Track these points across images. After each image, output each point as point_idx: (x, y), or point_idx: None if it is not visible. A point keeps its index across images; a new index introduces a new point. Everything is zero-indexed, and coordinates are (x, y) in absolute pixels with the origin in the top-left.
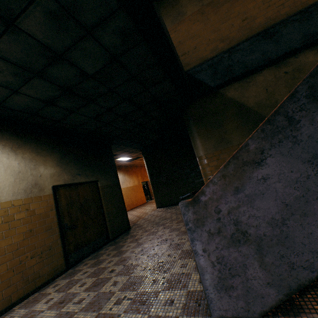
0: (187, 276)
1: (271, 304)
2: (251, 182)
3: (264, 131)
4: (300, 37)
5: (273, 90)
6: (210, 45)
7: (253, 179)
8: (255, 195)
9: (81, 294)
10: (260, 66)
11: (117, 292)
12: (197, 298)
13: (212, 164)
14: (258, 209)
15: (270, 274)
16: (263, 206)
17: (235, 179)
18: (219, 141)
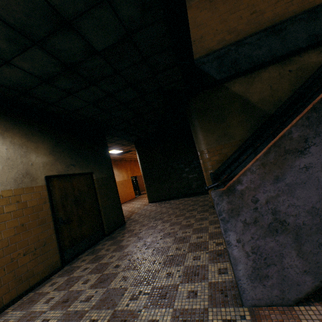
0: (204, 268)
1: (306, 291)
2: (292, 171)
3: (309, 119)
4: (306, 36)
5: (276, 87)
6: (217, 36)
7: (294, 168)
8: (296, 184)
9: (87, 291)
10: (266, 63)
11: (130, 288)
12: (221, 289)
13: (214, 159)
14: (298, 199)
15: (307, 262)
16: (304, 195)
17: (276, 167)
18: (222, 136)
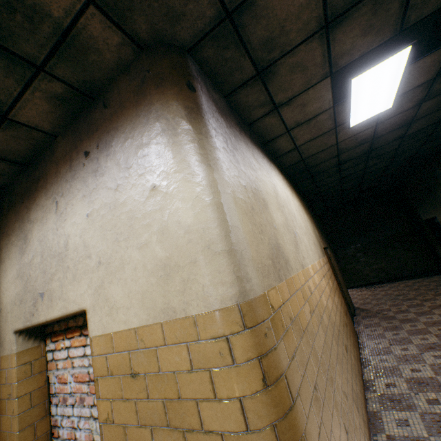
0: None
1: None
2: None
3: None
4: None
5: None
6: None
7: None
8: None
9: None
10: None
11: None
12: None
13: None
14: None
15: None
16: None
17: None
18: None
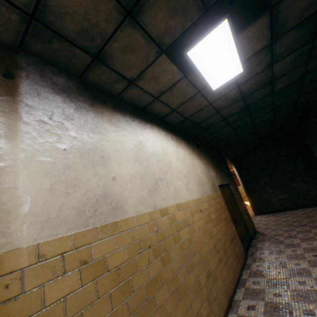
0: None
1: None
2: None
3: None
4: None
5: None
6: None
7: None
8: None
9: (312, 268)
10: None
11: None
12: None
13: None
14: None
15: None
16: None
17: None
18: None
